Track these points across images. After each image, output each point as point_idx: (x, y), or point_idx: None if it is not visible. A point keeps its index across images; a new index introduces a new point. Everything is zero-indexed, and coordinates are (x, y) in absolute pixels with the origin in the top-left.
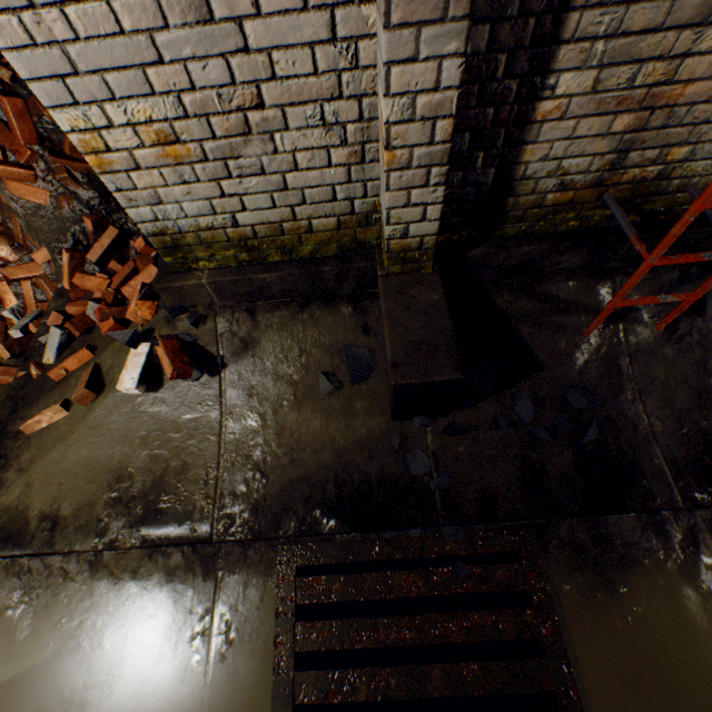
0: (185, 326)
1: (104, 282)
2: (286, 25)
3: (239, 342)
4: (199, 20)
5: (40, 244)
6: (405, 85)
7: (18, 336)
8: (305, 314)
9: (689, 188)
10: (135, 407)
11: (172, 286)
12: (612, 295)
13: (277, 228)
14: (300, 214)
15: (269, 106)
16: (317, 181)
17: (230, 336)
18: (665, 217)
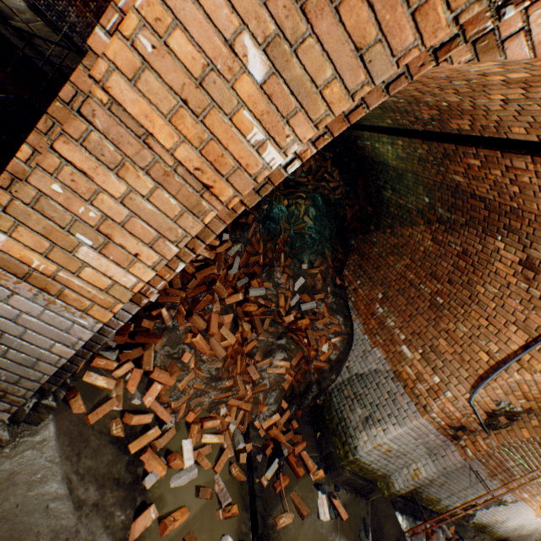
0: (332, 488)
1: (283, 436)
2: (420, 451)
3: (343, 503)
4: (416, 445)
5: (266, 402)
6: (430, 474)
7: (240, 446)
8: (357, 497)
9: (421, 496)
10: (316, 526)
11: (342, 472)
12: (403, 520)
13: (372, 469)
14: (380, 469)
15: (405, 455)
16: (391, 466)
17: (341, 499)
18: (413, 499)
